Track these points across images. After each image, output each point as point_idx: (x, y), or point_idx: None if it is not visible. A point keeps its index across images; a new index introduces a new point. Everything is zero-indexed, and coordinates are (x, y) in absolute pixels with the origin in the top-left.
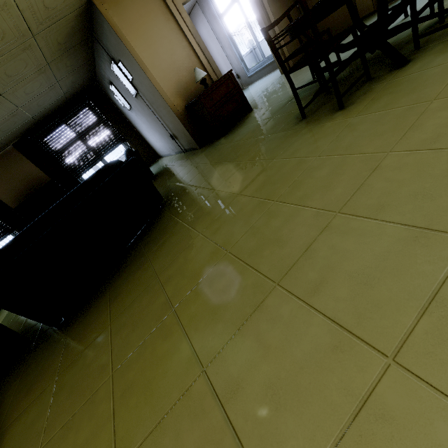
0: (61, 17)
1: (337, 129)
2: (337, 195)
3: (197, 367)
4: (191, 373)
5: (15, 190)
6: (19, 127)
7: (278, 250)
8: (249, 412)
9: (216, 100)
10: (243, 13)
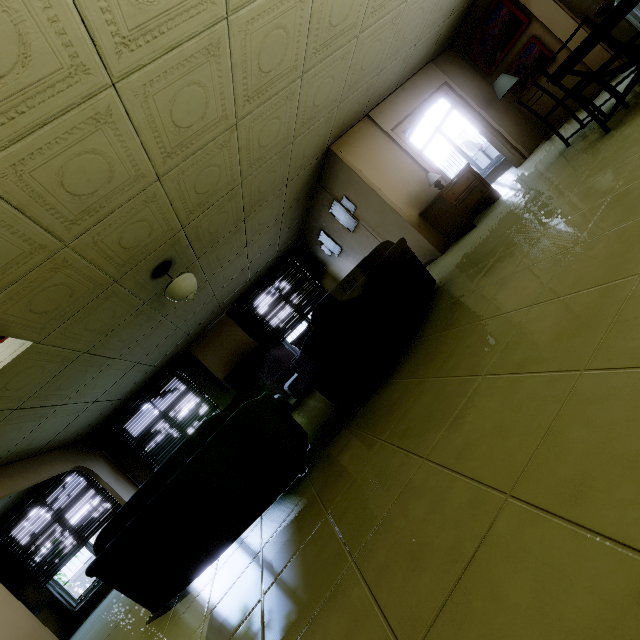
0: (307, 166)
1: None
2: None
3: None
4: None
5: (224, 359)
6: (238, 289)
7: None
8: None
9: (458, 193)
10: (448, 139)
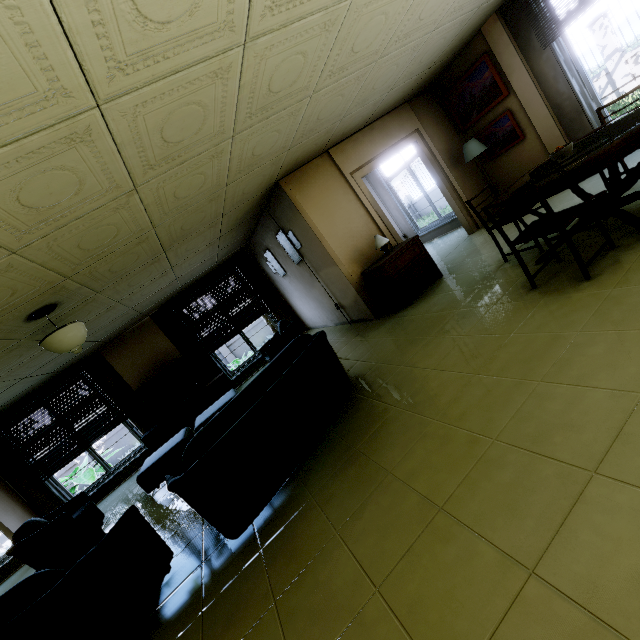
0: (249, 199)
1: (594, 302)
2: (632, 374)
3: (519, 569)
4: (512, 577)
5: (141, 367)
6: (166, 297)
7: (574, 435)
8: (627, 609)
9: (401, 266)
10: (414, 177)
